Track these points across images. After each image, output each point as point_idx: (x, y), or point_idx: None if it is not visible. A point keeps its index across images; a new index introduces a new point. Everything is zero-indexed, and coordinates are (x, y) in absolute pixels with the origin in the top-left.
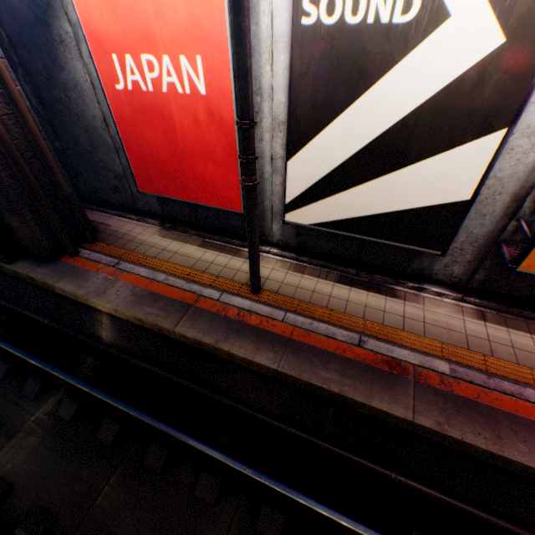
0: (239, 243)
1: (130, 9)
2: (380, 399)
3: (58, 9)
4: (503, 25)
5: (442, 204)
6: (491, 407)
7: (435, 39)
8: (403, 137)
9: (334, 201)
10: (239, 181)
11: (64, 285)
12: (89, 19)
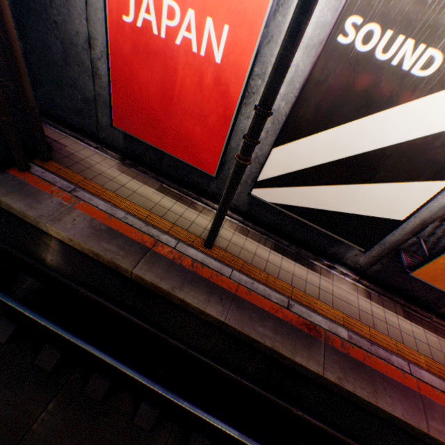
0: (195, 196)
1: None
2: (301, 355)
3: None
4: None
5: (381, 218)
6: (371, 368)
7: (435, 99)
8: (376, 161)
9: (300, 191)
10: (221, 149)
11: (12, 202)
12: None
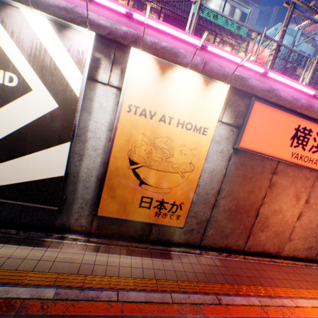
0: None
1: None
2: None
3: None
4: (57, 100)
5: (52, 177)
6: (73, 315)
7: (29, 97)
8: (22, 138)
9: None
10: None
11: None
12: None
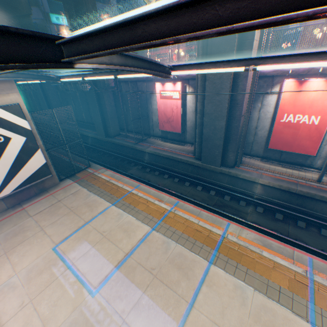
0: (298, 167)
1: (299, 106)
2: None
3: (258, 101)
4: None
5: None
6: None
7: None
8: None
9: None
10: (317, 146)
11: (245, 174)
12: (282, 107)
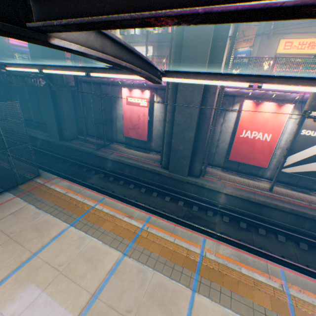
0: (252, 177)
1: (255, 124)
2: None
3: (221, 116)
4: None
5: None
6: None
7: None
8: None
9: (298, 167)
10: (269, 160)
11: (210, 184)
12: (241, 123)
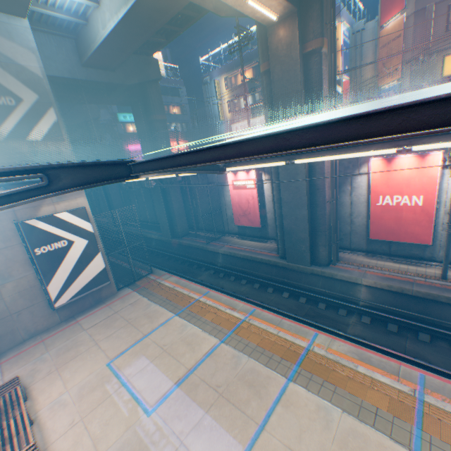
0: (416, 261)
1: (394, 186)
2: None
3: (346, 184)
4: None
5: None
6: None
7: None
8: None
9: None
10: (430, 232)
11: (342, 273)
12: (374, 188)
